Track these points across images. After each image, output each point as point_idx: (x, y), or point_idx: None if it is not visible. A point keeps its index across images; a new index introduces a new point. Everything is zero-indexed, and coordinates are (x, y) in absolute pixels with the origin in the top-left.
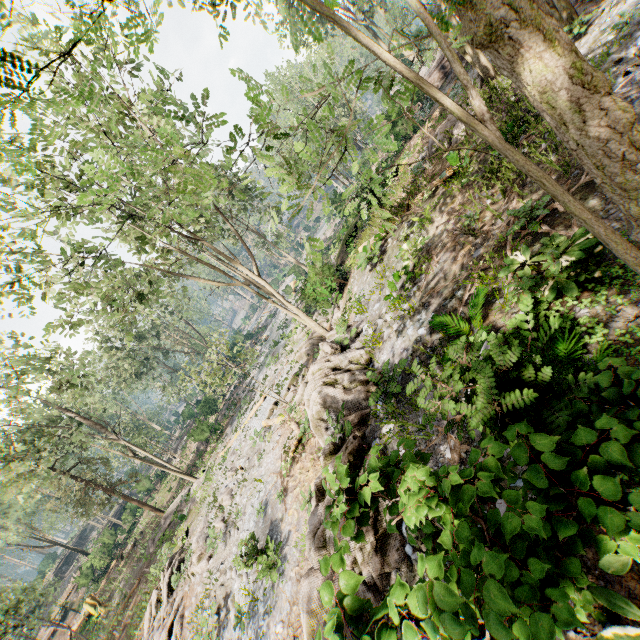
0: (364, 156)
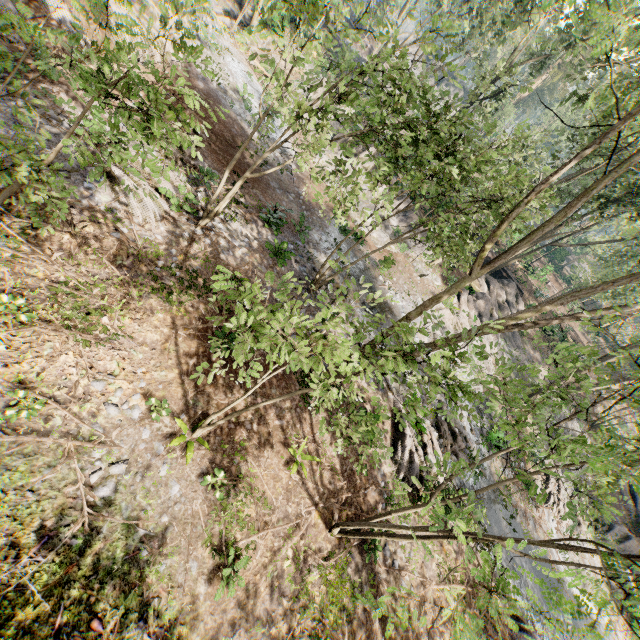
0: None
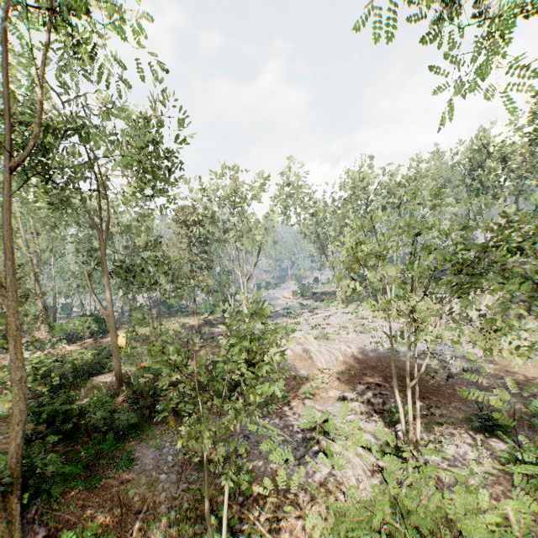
0: None
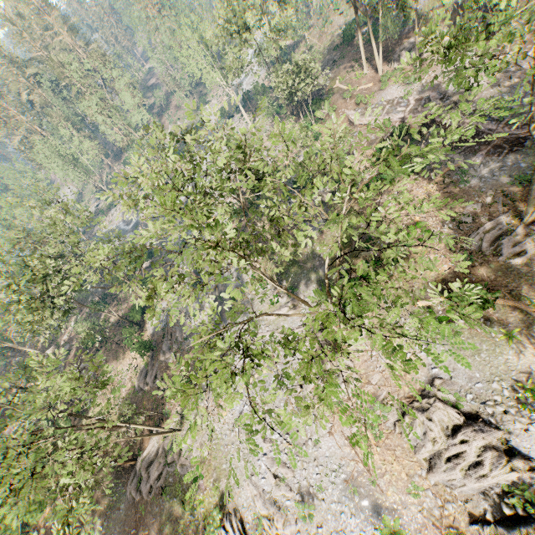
0: (314, 130)
